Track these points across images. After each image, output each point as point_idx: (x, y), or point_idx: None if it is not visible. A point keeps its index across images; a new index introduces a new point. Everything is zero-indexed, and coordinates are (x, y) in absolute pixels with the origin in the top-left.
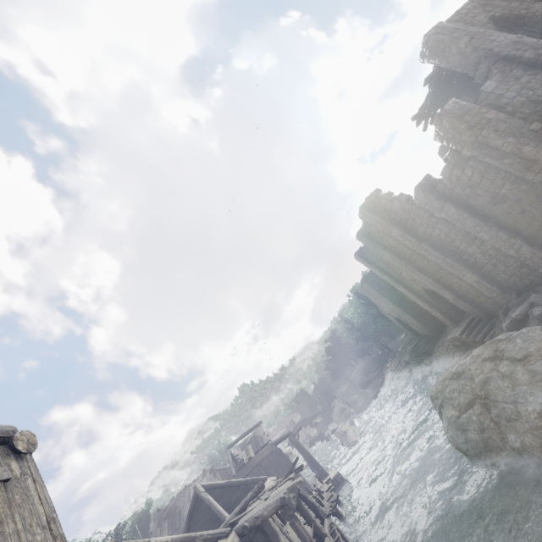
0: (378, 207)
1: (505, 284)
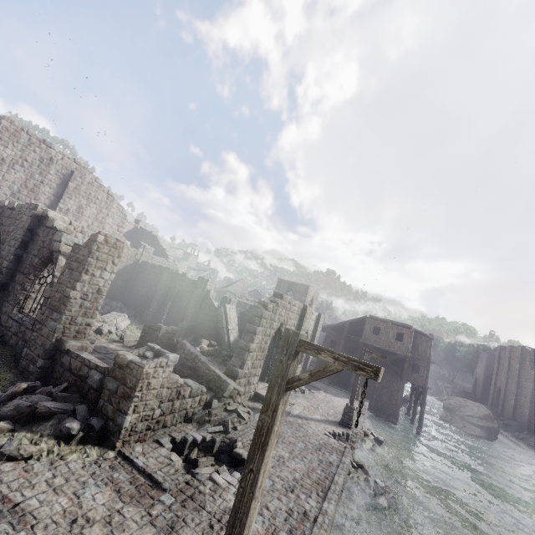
0: (525, 354)
1: (516, 415)
